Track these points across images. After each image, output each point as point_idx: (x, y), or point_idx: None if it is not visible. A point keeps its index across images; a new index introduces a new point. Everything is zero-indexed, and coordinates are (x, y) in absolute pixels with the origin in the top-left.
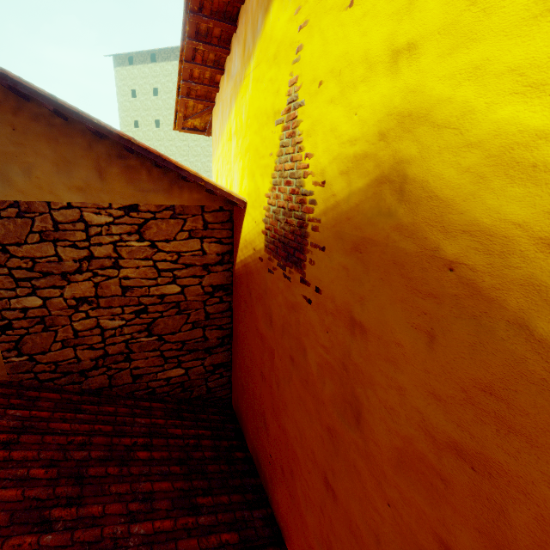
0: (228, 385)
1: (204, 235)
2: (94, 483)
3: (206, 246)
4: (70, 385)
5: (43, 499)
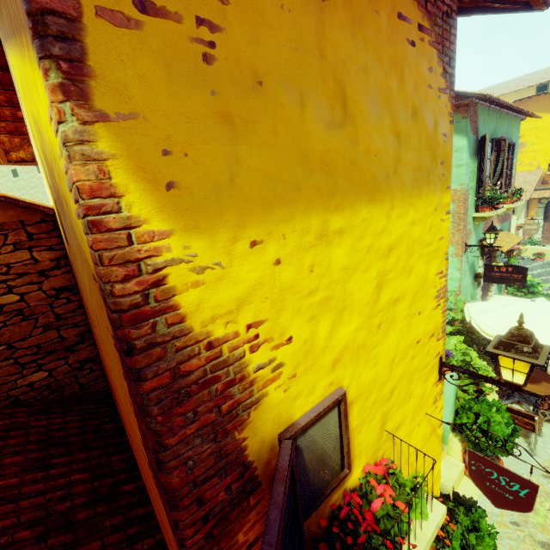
0: (102, 378)
1: (31, 246)
2: None
3: (37, 254)
4: None
5: None
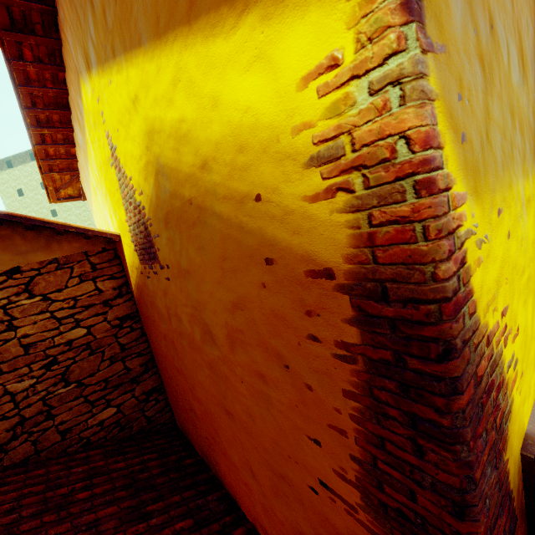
0: (167, 408)
1: (95, 276)
2: None
3: (100, 284)
4: None
5: None
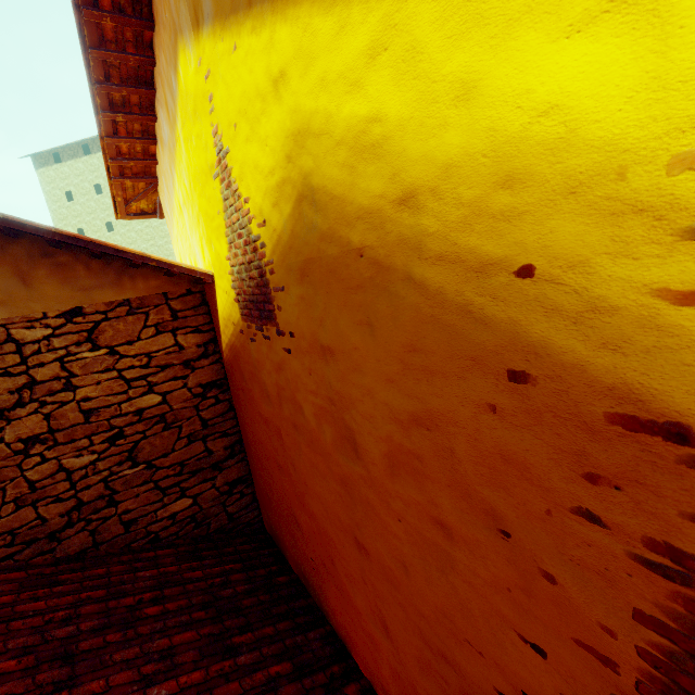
0: (254, 505)
1: (175, 327)
2: (90, 658)
3: (182, 339)
4: (39, 557)
5: (19, 694)
